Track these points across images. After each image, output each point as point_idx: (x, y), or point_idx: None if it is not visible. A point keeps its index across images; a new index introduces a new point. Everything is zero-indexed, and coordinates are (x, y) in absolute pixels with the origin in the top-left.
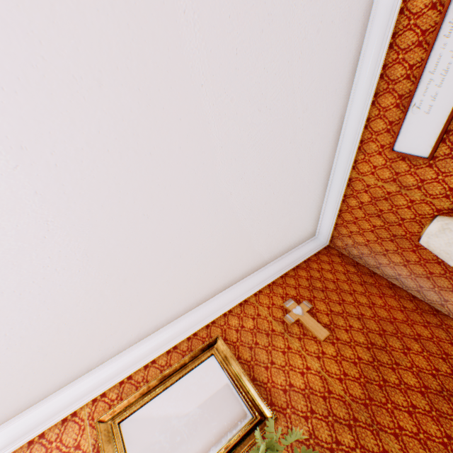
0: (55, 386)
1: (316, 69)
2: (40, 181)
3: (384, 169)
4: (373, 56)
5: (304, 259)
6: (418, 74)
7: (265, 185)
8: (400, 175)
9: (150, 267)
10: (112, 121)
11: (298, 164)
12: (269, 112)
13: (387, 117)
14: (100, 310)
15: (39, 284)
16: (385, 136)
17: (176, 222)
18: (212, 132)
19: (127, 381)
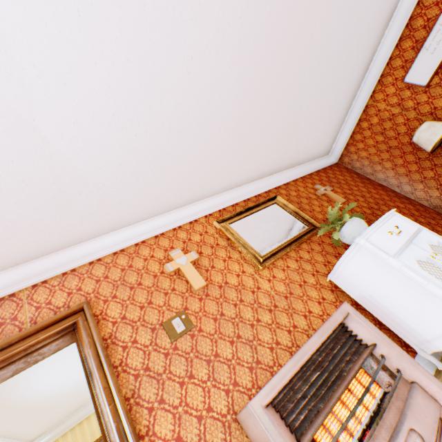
0: (182, 202)
1: (373, 9)
2: (243, 33)
3: (394, 97)
4: (405, 9)
5: (322, 167)
6: (432, 25)
7: (321, 92)
8: (404, 100)
9: (253, 129)
10: (282, 5)
11: (341, 84)
12: (342, 33)
13: (404, 57)
14: (222, 150)
15: (212, 111)
16: (399, 71)
17: (276, 98)
18: (315, 34)
19: (223, 211)
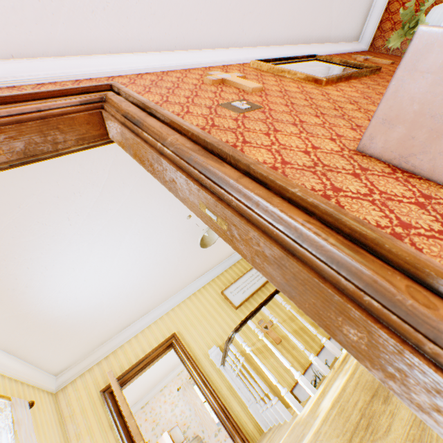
0: (210, 43)
1: None
2: None
3: None
4: None
5: (354, 50)
6: None
7: None
8: None
9: None
10: None
11: None
12: None
13: None
14: None
15: None
16: None
17: None
18: None
19: None
